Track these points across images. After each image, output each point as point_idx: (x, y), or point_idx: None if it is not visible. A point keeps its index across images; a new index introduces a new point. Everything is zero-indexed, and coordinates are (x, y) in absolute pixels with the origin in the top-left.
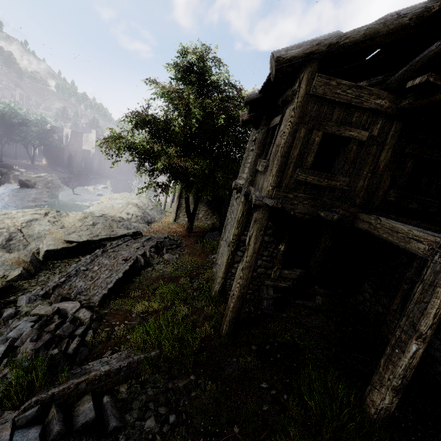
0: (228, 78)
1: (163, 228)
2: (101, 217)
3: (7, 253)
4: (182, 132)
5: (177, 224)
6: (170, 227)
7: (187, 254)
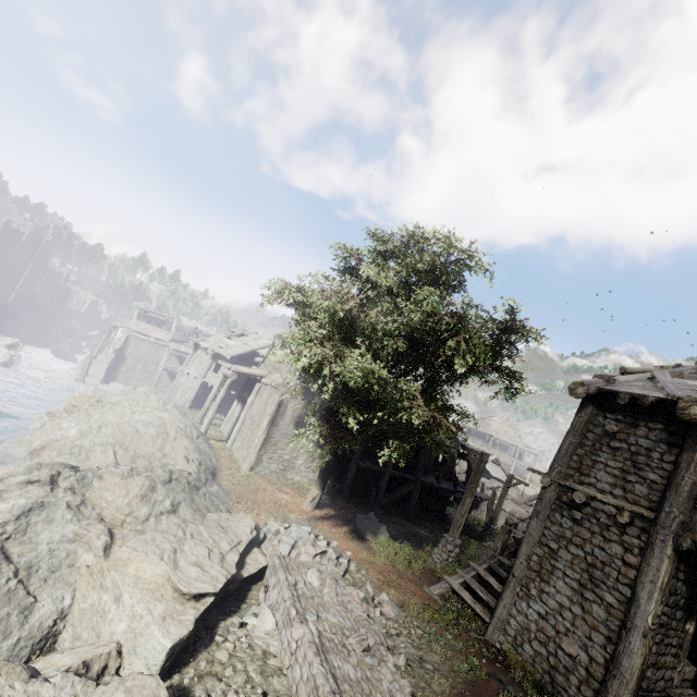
0: (513, 306)
1: (253, 493)
2: (173, 482)
3: (43, 684)
4: (392, 347)
5: (262, 480)
6: (257, 487)
7: (384, 585)
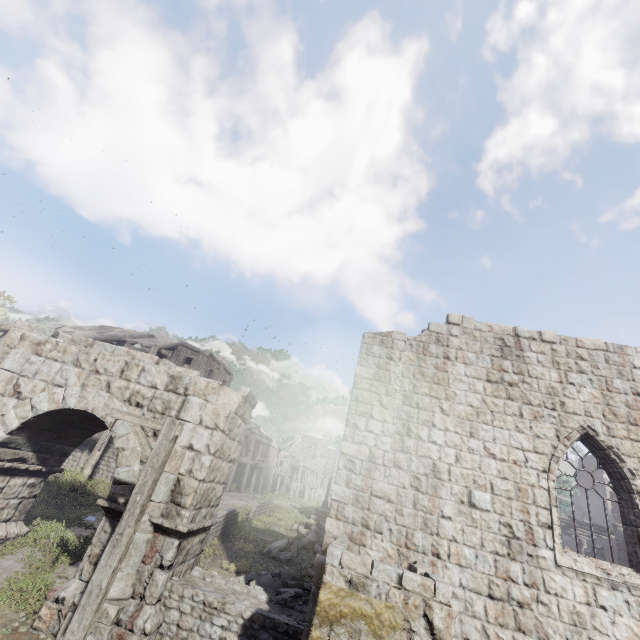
0: None
1: None
2: None
3: None
4: None
5: None
6: None
7: None
